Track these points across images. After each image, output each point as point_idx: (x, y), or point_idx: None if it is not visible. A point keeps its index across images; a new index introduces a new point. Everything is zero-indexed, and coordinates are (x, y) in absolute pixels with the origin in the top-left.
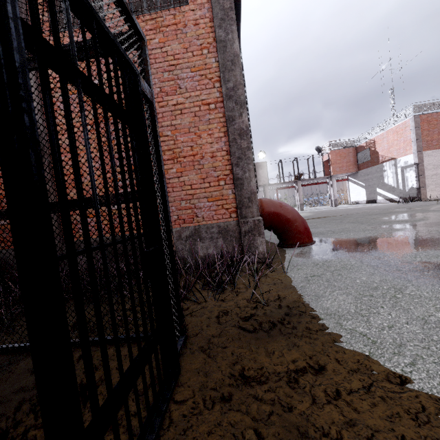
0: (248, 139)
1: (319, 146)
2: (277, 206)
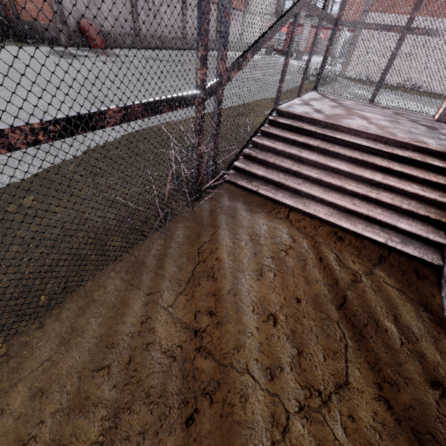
0: None
1: None
2: (85, 25)
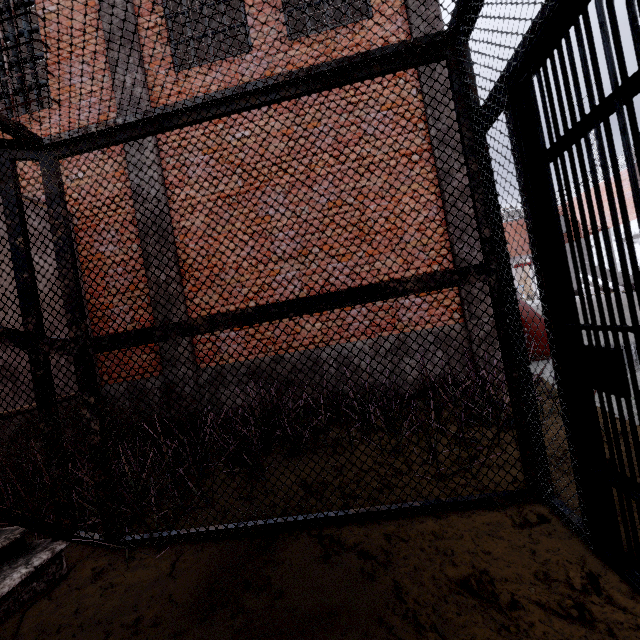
0: None
1: None
2: None
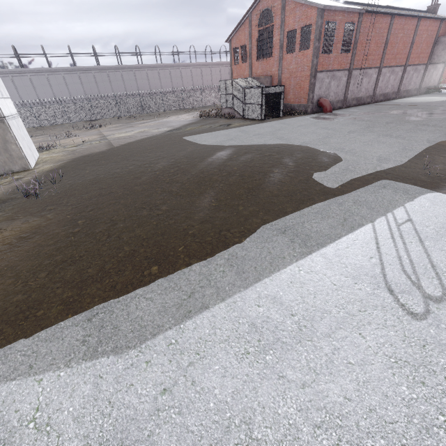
0: (312, 86)
1: None
2: (323, 101)
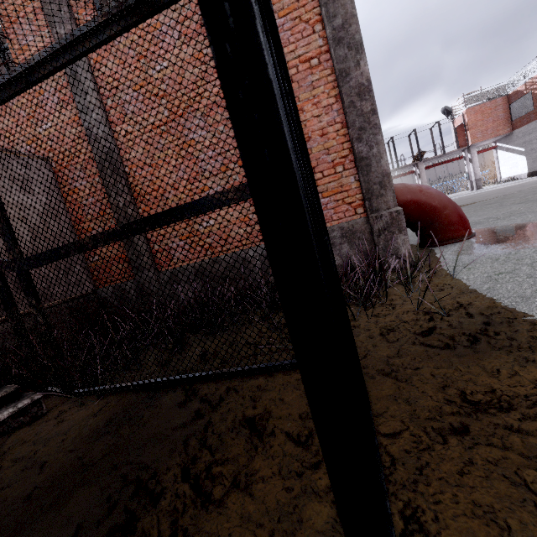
0: (372, 99)
1: (447, 107)
2: (415, 191)
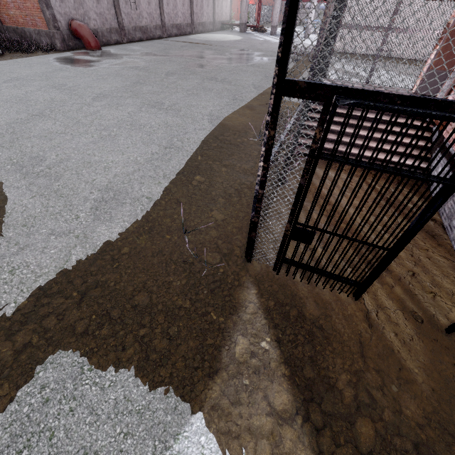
0: None
1: None
2: (77, 27)
